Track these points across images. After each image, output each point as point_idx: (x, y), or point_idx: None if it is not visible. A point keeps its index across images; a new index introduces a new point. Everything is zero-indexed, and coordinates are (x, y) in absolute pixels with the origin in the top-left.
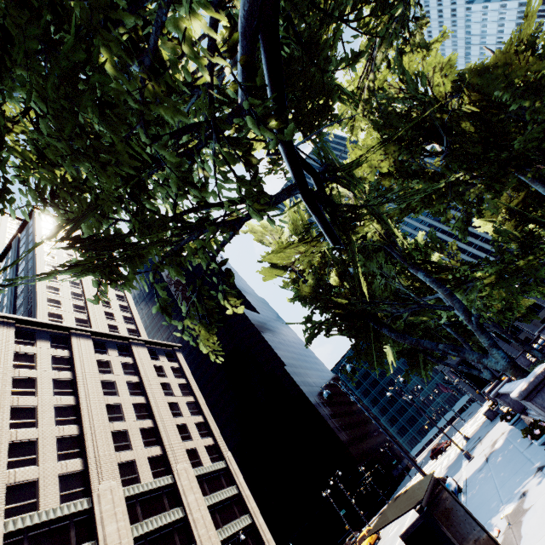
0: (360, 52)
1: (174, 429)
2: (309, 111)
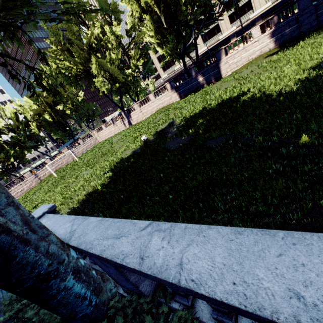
0: None
1: None
2: None
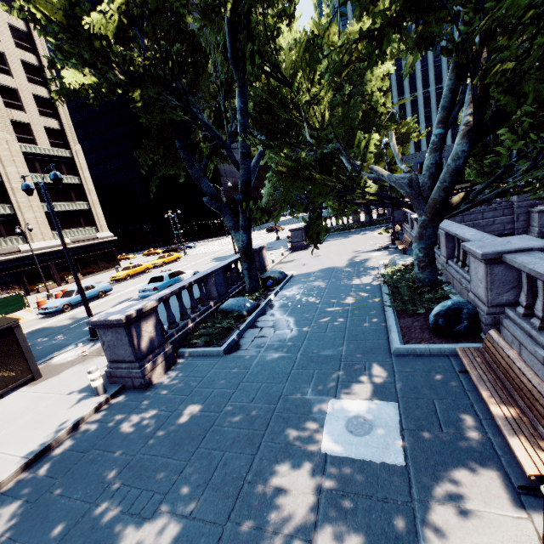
0: None
1: None
2: None
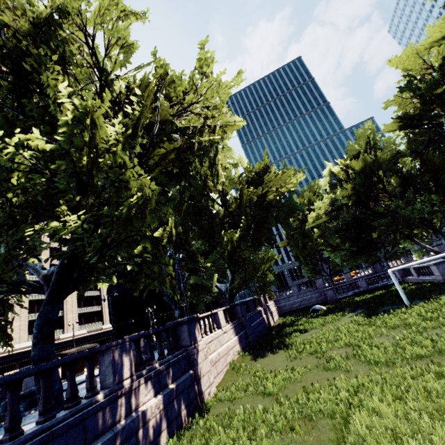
0: None
1: None
2: None
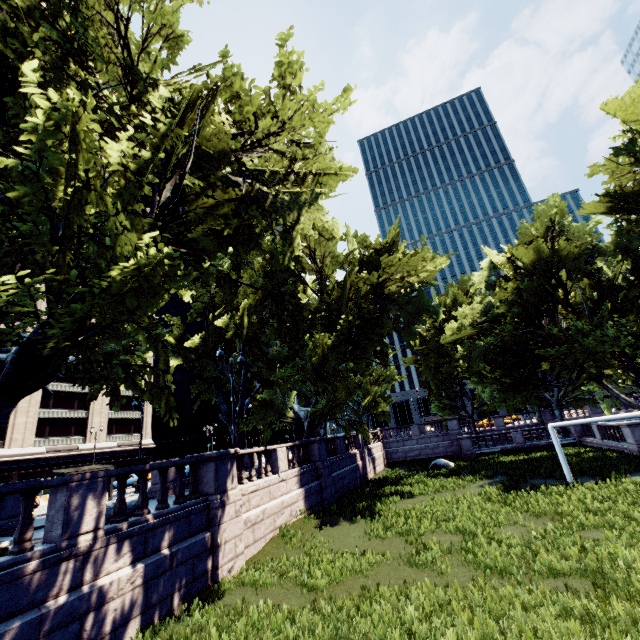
0: None
1: None
2: None
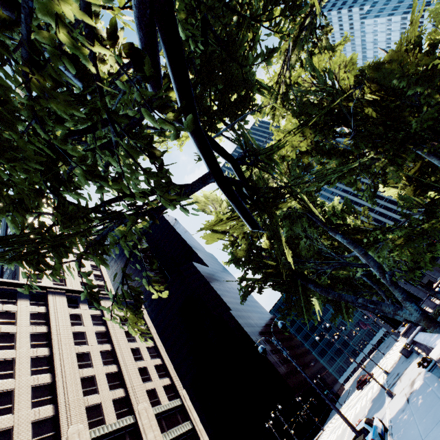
0: (273, 50)
1: (136, 372)
2: (231, 103)
